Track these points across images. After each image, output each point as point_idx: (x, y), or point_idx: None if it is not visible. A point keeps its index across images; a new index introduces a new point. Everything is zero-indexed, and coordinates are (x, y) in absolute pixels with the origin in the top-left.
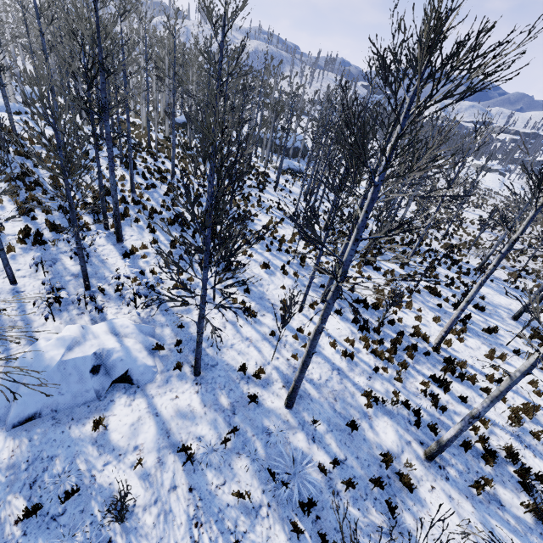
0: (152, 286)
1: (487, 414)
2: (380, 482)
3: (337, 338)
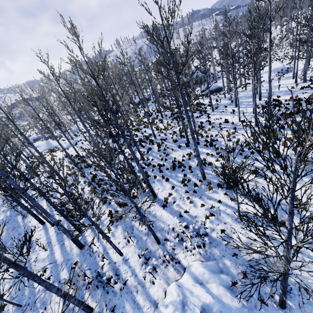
0: (202, 234)
1: None
2: None
3: None
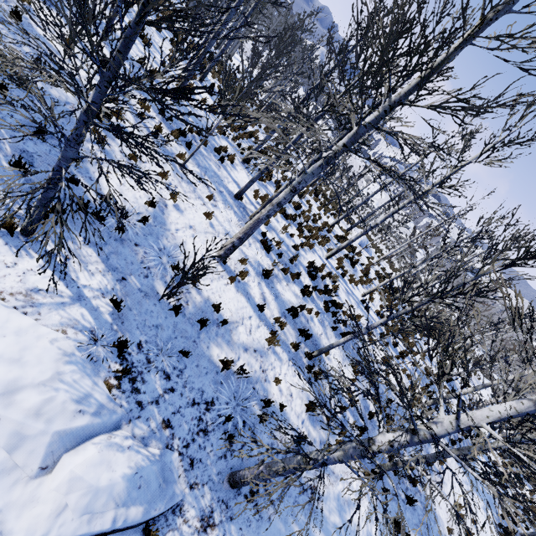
0: None
1: (274, 173)
2: (220, 150)
3: (207, 102)
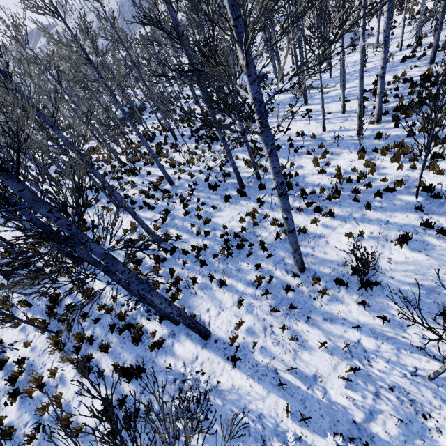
0: None
1: None
2: None
3: None
